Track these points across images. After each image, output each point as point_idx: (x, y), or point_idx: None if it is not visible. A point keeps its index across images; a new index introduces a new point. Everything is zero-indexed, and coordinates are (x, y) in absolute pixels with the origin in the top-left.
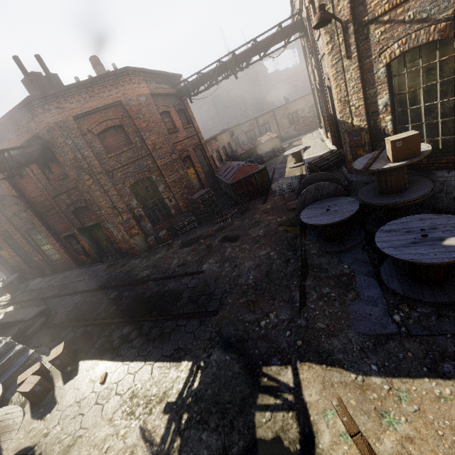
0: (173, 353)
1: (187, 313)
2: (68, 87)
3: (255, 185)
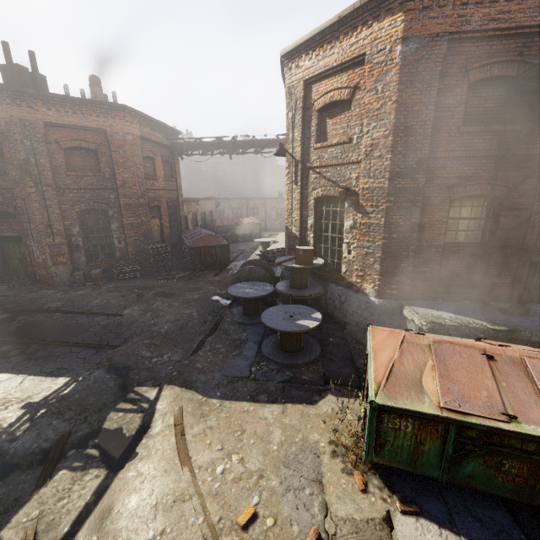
0: (54, 371)
1: (86, 343)
2: (53, 95)
3: (214, 257)
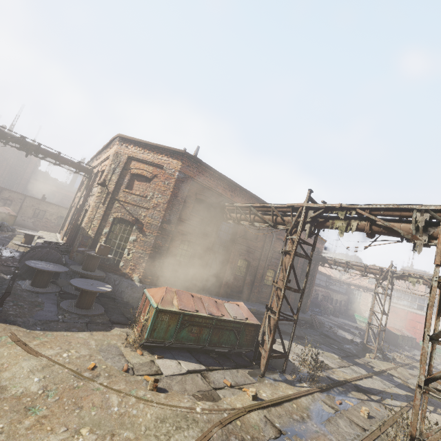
0: None
1: None
2: None
3: None
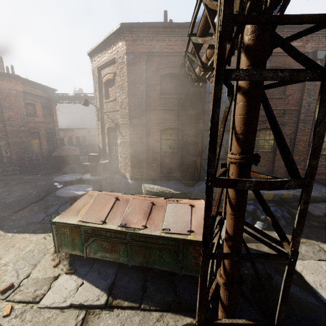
0: None
1: None
2: None
3: (70, 161)
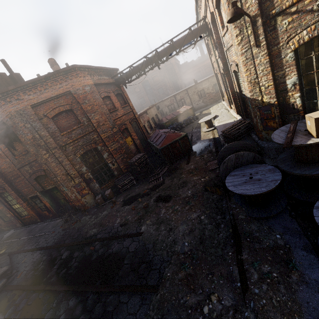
0: None
1: (128, 285)
2: (26, 82)
3: (179, 148)
